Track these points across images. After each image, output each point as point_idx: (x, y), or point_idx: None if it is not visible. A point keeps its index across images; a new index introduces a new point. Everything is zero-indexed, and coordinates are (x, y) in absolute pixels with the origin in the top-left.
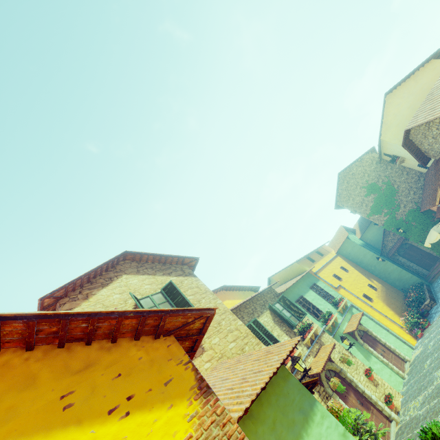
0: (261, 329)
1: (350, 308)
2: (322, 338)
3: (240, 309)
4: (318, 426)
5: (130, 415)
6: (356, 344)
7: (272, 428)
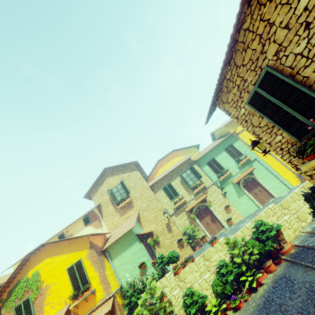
0: (171, 188)
1: (253, 161)
2: (208, 189)
3: (163, 178)
4: (133, 247)
5: (79, 251)
6: (237, 188)
7: (121, 246)
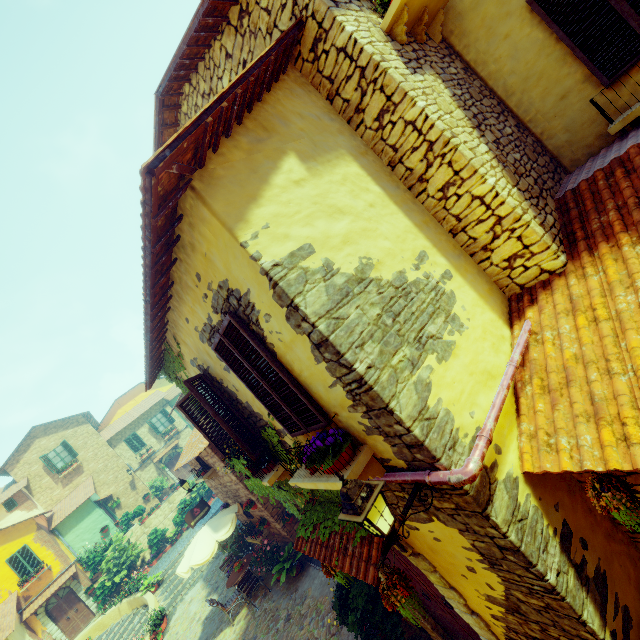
0: (136, 439)
1: None
2: (182, 433)
3: (126, 428)
4: (93, 515)
5: (21, 538)
6: None
7: (76, 518)
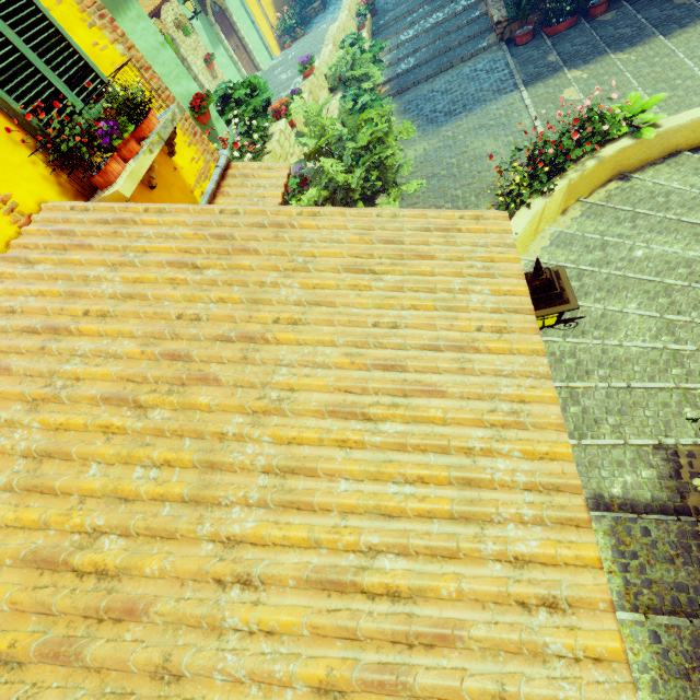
0: None
1: None
2: None
3: None
4: (133, 23)
5: None
6: (204, 21)
7: None
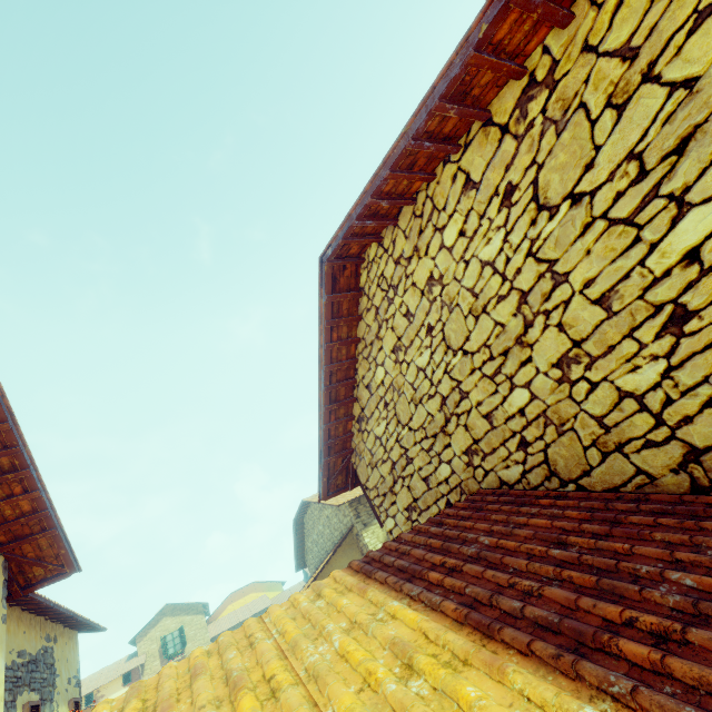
0: None
1: None
2: None
3: (229, 629)
4: None
5: None
6: None
7: None
